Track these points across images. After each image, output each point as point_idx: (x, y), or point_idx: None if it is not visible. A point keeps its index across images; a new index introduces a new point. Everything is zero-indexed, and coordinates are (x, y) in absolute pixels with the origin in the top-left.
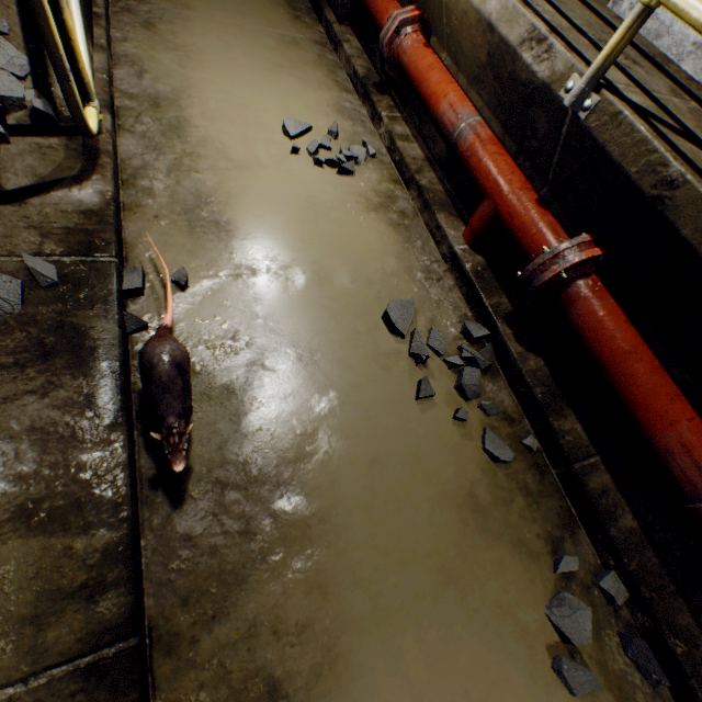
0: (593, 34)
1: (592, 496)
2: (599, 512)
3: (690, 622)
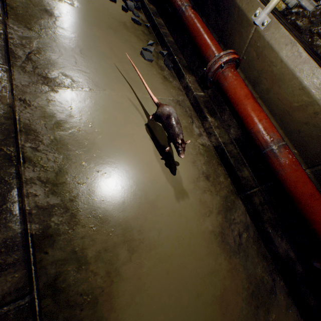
0: None
1: (162, 32)
2: (163, 35)
3: (182, 58)
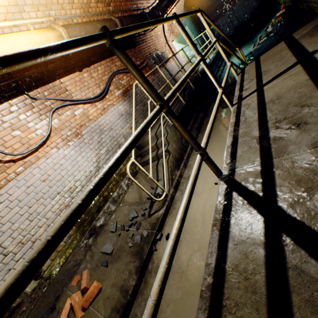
0: (278, 116)
1: None
2: None
3: None
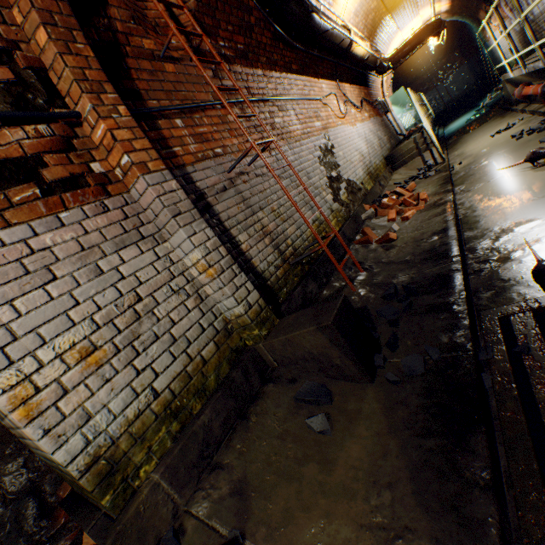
0: None
1: None
2: None
3: None
